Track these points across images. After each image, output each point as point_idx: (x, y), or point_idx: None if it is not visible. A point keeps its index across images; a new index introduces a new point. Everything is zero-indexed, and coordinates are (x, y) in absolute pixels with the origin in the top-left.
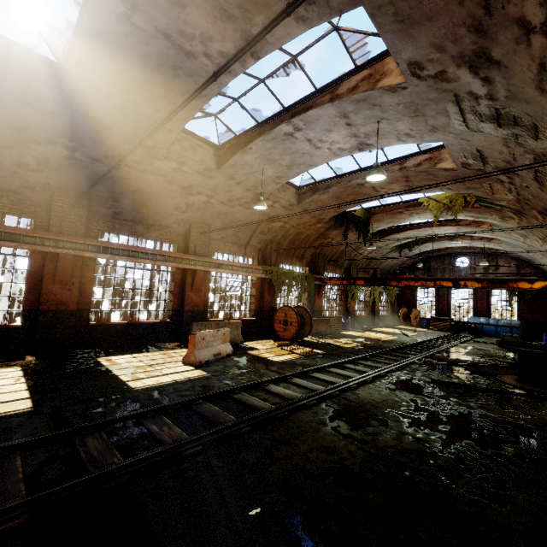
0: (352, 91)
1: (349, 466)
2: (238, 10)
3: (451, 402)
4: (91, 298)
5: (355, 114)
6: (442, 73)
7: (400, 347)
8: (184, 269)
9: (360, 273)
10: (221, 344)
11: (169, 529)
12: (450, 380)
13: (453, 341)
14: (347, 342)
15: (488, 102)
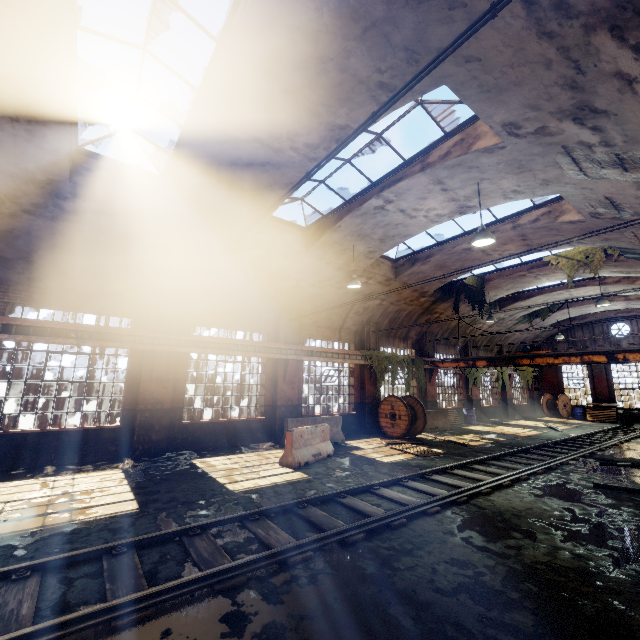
0: (444, 157)
1: (488, 582)
2: (322, 108)
3: (624, 513)
4: (184, 395)
5: (451, 179)
6: (542, 128)
7: (546, 444)
8: (275, 359)
9: (480, 353)
10: (321, 443)
11: (289, 633)
12: (621, 485)
13: (623, 435)
14: (473, 439)
15: (604, 148)
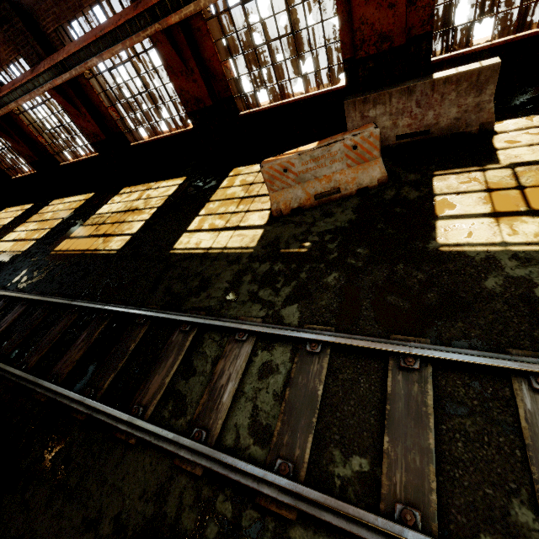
0: None
1: None
2: None
3: None
4: (226, 80)
5: None
6: None
7: None
8: None
9: None
10: (349, 168)
11: None
12: None
13: None
14: None
15: None
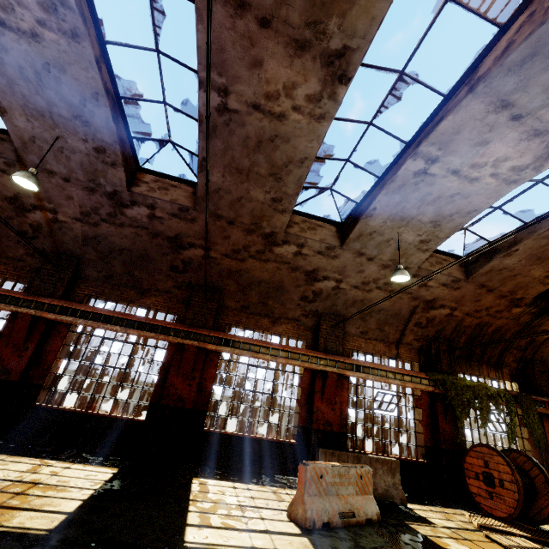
0: (503, 54)
1: None
2: (308, 31)
3: None
4: (209, 398)
5: (524, 92)
6: None
7: None
8: (313, 371)
9: None
10: (356, 495)
11: None
12: None
13: None
14: None
15: None
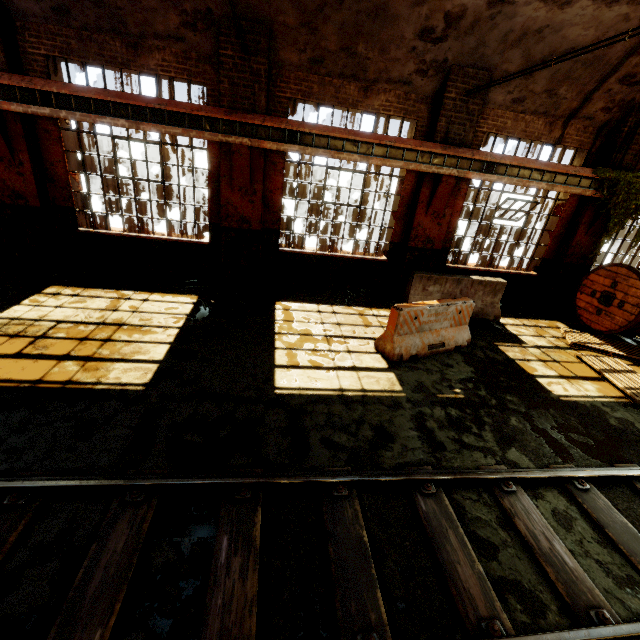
0: None
1: None
2: None
3: None
4: (280, 215)
5: None
6: None
7: None
8: (420, 173)
9: None
10: (450, 328)
11: None
12: None
13: None
14: None
15: None
